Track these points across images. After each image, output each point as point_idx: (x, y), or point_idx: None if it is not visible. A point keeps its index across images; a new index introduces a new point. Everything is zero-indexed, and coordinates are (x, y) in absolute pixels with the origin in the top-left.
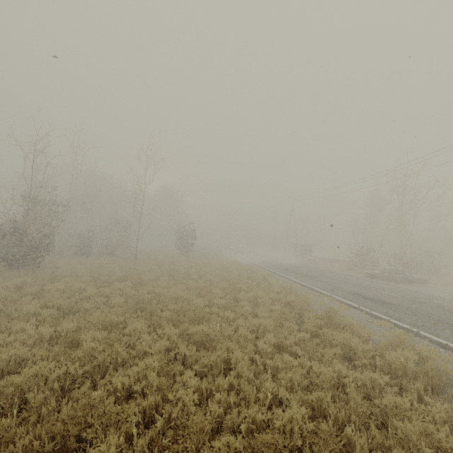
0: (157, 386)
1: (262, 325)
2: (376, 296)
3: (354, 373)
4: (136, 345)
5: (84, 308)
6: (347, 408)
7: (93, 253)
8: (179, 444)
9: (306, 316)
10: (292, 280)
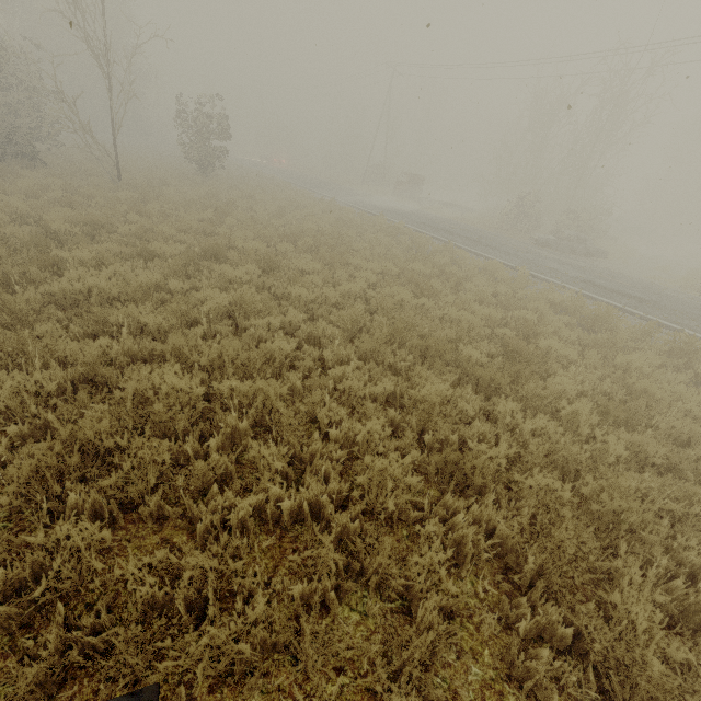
0: None
1: (632, 366)
2: (614, 287)
3: None
4: (575, 453)
5: (279, 356)
6: None
7: None
8: None
9: (622, 334)
10: (471, 251)
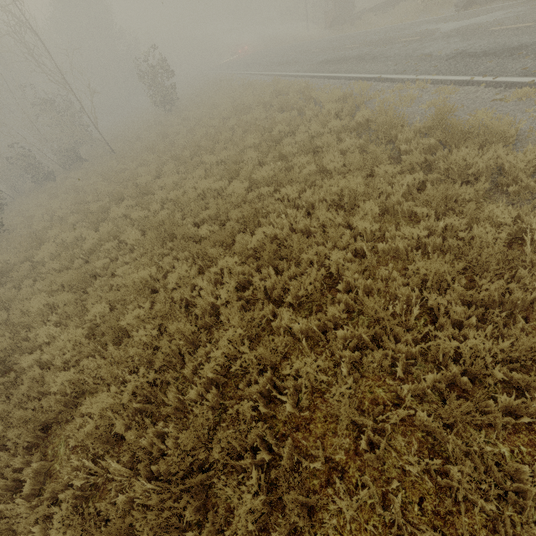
0: (258, 357)
1: (347, 190)
2: (494, 44)
3: (515, 209)
4: (196, 302)
5: (100, 269)
6: (533, 279)
7: (57, 171)
8: (322, 409)
9: (401, 138)
10: (345, 78)
